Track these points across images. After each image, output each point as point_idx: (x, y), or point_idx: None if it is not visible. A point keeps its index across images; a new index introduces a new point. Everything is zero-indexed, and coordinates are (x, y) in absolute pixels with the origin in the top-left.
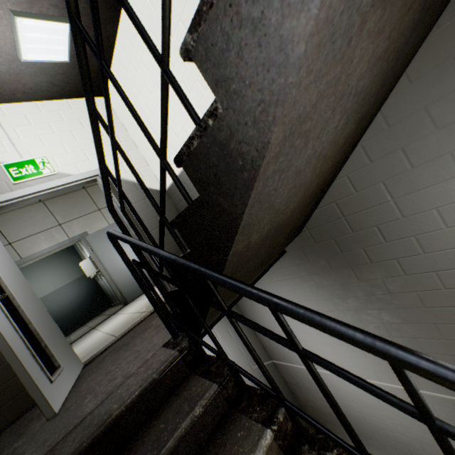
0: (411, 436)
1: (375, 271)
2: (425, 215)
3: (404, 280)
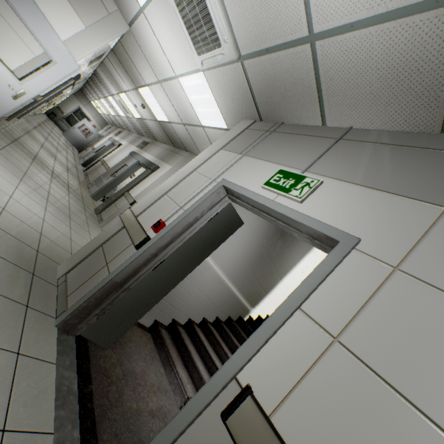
0: (188, 303)
1: (280, 243)
2: (298, 245)
3: (279, 251)
